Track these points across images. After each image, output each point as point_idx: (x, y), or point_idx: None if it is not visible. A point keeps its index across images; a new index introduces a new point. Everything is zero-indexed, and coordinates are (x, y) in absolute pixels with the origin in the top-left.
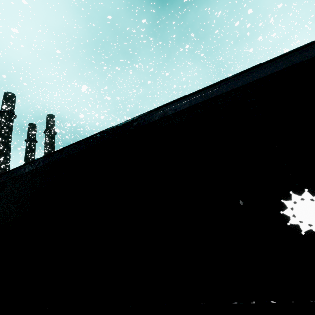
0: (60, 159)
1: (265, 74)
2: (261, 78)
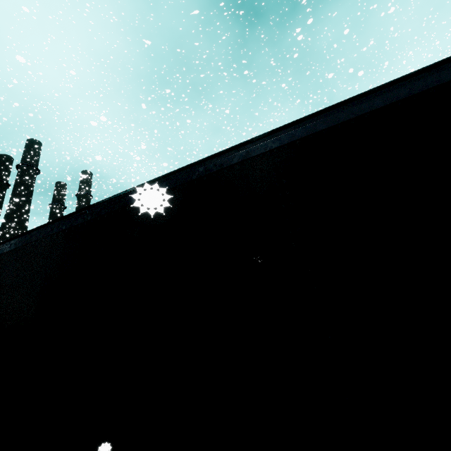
0: (35, 242)
1: (299, 135)
2: (294, 141)
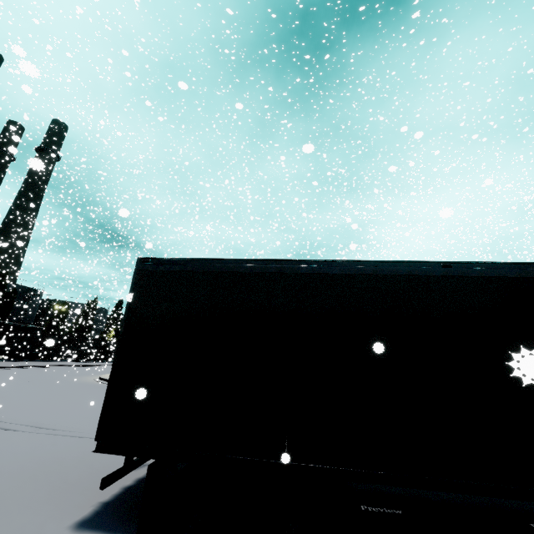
0: (383, 275)
1: None
2: None
